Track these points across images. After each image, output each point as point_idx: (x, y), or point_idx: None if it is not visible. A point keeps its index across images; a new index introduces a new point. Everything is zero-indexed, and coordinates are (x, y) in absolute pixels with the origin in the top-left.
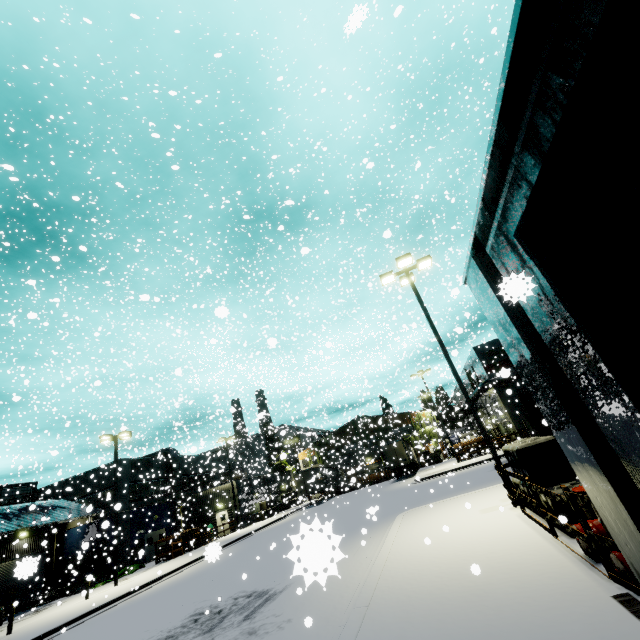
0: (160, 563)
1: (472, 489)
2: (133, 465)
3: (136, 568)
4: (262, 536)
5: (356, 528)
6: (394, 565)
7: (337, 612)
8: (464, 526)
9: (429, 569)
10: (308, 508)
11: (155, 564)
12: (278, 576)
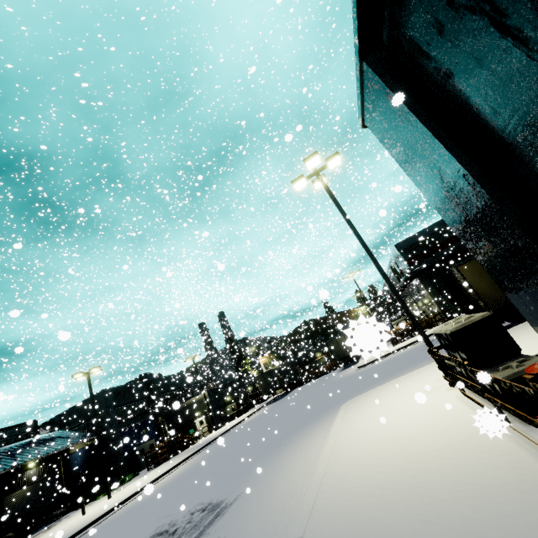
0: (151, 470)
1: (408, 370)
2: (116, 393)
3: (131, 477)
4: (232, 435)
5: (307, 421)
6: (334, 471)
7: (276, 536)
8: (403, 415)
9: (369, 476)
10: (272, 403)
11: (147, 471)
12: (233, 483)
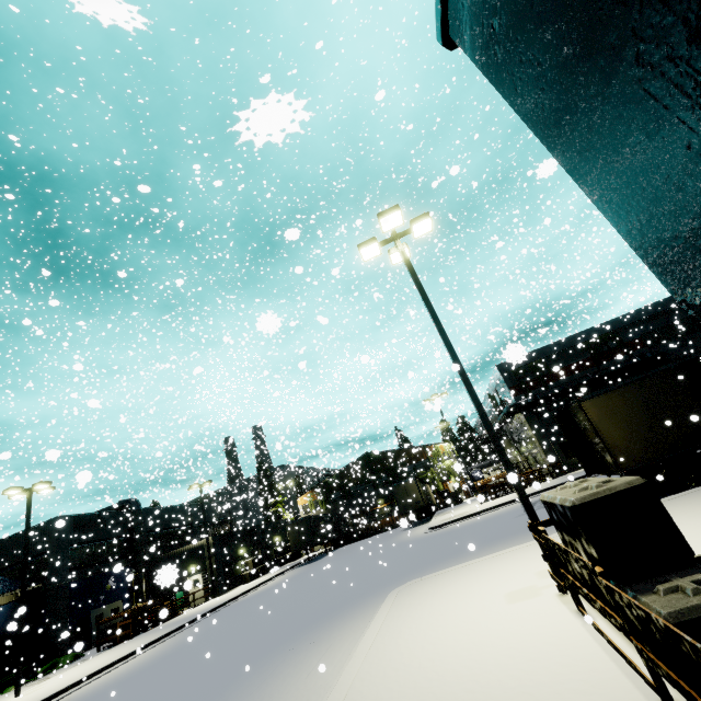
0: (102, 651)
1: (496, 545)
2: (77, 523)
3: (69, 660)
4: (232, 611)
5: (337, 609)
6: None
7: None
8: (479, 634)
9: None
10: (304, 565)
11: (96, 652)
12: None
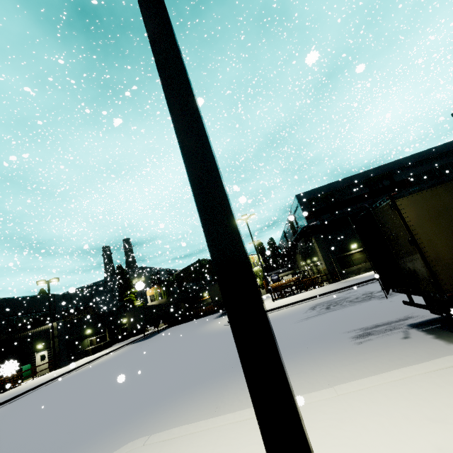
0: None
1: None
2: None
3: None
4: (35, 397)
5: None
6: None
7: None
8: None
9: None
10: (137, 342)
11: None
12: None
